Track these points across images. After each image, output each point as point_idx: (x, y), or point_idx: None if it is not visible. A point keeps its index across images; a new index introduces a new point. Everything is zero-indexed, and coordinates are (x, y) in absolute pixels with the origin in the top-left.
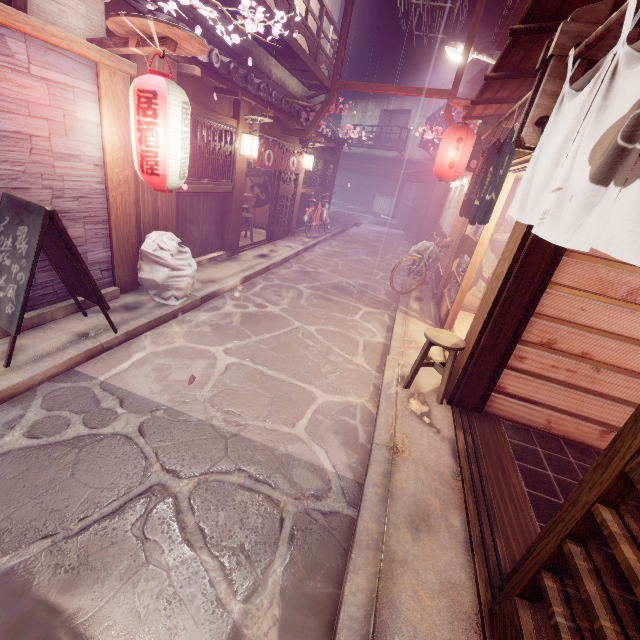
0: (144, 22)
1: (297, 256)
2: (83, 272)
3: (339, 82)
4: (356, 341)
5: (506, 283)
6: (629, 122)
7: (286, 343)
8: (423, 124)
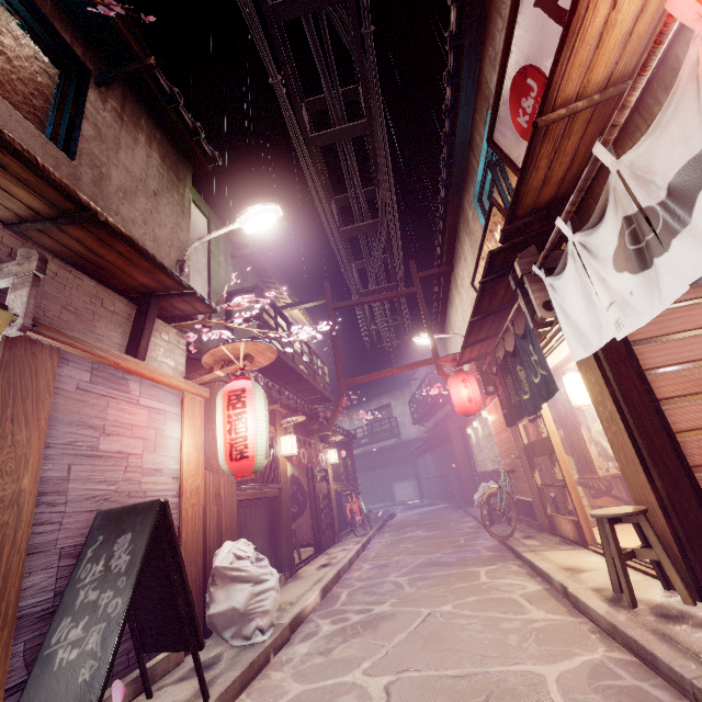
0: (236, 346)
1: (359, 556)
2: (180, 586)
3: (344, 382)
4: (511, 599)
5: (624, 416)
6: (628, 238)
7: (433, 633)
8: (405, 409)
